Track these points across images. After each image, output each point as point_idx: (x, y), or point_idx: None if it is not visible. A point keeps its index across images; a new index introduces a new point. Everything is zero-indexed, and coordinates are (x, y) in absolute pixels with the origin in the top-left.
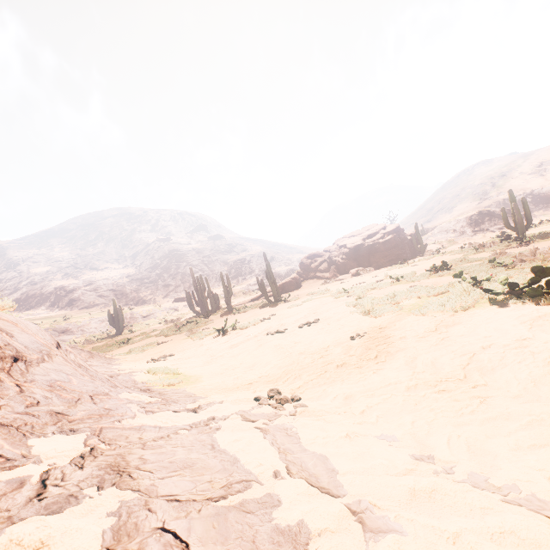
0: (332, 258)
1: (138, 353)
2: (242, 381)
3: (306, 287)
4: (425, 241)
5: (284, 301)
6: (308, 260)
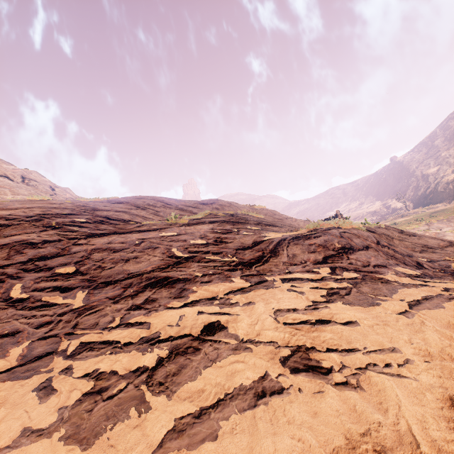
0: None
1: None
2: None
3: None
4: None
5: None
6: None
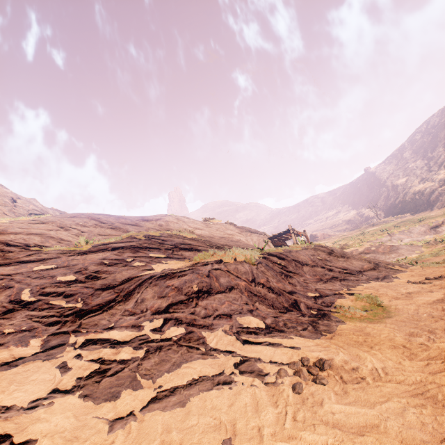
0: None
1: (433, 267)
2: (397, 339)
3: None
4: None
5: None
6: None
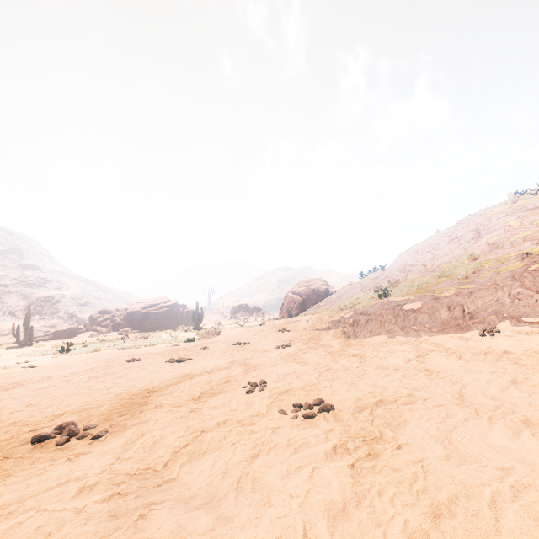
0: (115, 317)
1: None
2: None
3: (77, 337)
4: (206, 316)
5: (31, 345)
6: (97, 314)
